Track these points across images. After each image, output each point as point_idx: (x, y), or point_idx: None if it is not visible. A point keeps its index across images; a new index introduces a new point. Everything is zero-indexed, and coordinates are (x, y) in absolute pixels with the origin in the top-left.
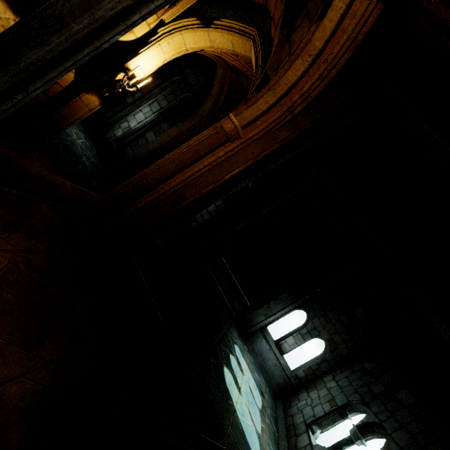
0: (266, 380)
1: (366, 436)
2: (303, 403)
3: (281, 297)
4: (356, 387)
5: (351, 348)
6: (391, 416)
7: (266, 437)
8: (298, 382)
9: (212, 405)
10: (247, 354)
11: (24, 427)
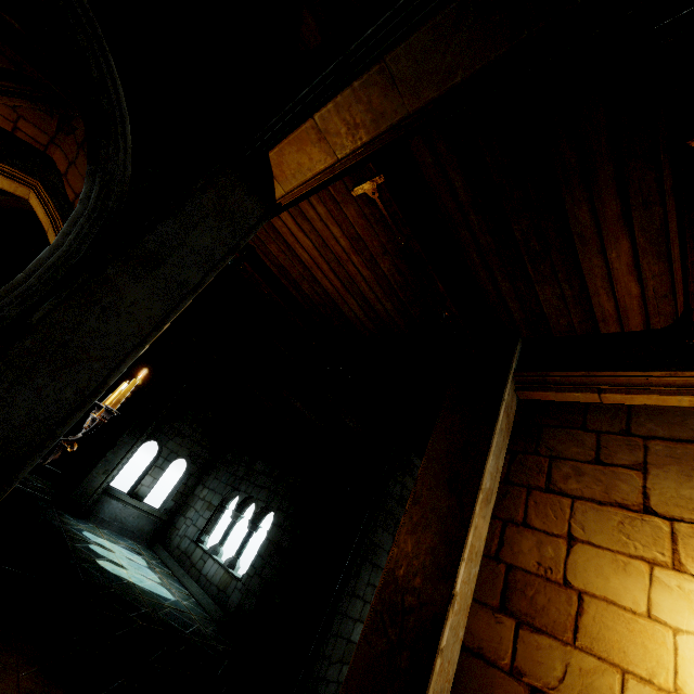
0: (133, 540)
1: (243, 511)
2: (184, 528)
3: (121, 440)
4: (226, 481)
5: (212, 449)
6: (255, 486)
7: (166, 581)
8: (170, 514)
9: (119, 594)
10: (100, 531)
11: (57, 688)
